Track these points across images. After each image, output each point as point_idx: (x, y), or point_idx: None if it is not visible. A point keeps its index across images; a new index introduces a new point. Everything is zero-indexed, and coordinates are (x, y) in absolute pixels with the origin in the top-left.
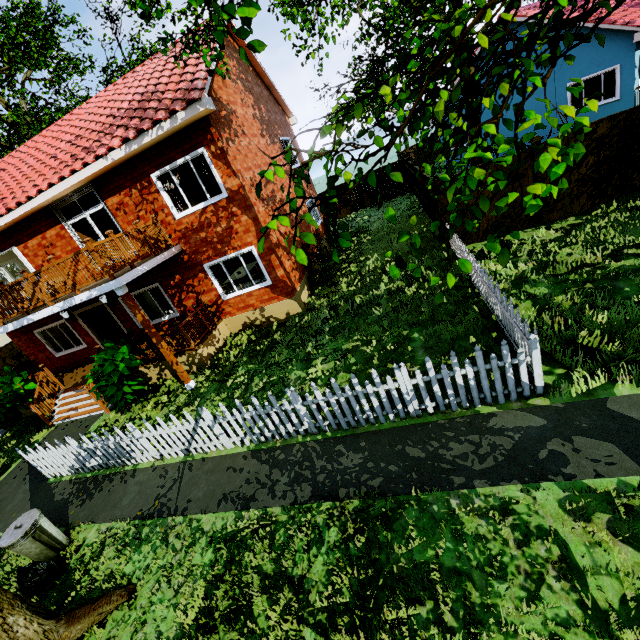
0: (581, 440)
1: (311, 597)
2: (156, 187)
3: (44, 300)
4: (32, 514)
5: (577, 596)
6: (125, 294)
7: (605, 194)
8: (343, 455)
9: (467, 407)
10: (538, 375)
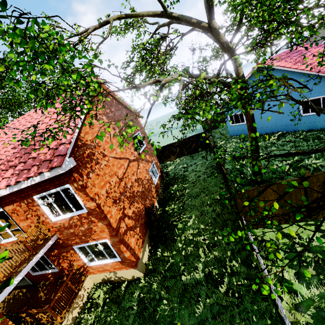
0: None
1: None
2: (37, 203)
3: None
4: None
5: None
6: None
7: None
8: None
9: None
10: None
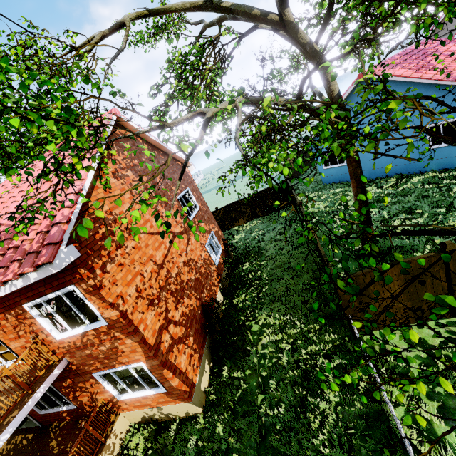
0: None
1: None
2: (31, 314)
3: None
4: None
5: None
6: None
7: None
8: None
9: None
10: None
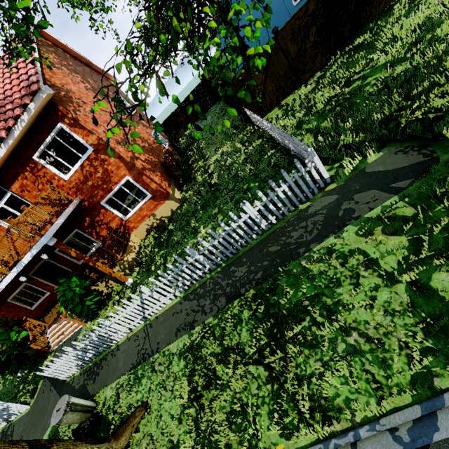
0: (358, 196)
1: (246, 350)
2: (41, 164)
3: (2, 272)
4: (63, 399)
5: (377, 273)
6: (55, 243)
7: (331, 49)
8: (236, 271)
9: (294, 210)
10: (323, 171)
